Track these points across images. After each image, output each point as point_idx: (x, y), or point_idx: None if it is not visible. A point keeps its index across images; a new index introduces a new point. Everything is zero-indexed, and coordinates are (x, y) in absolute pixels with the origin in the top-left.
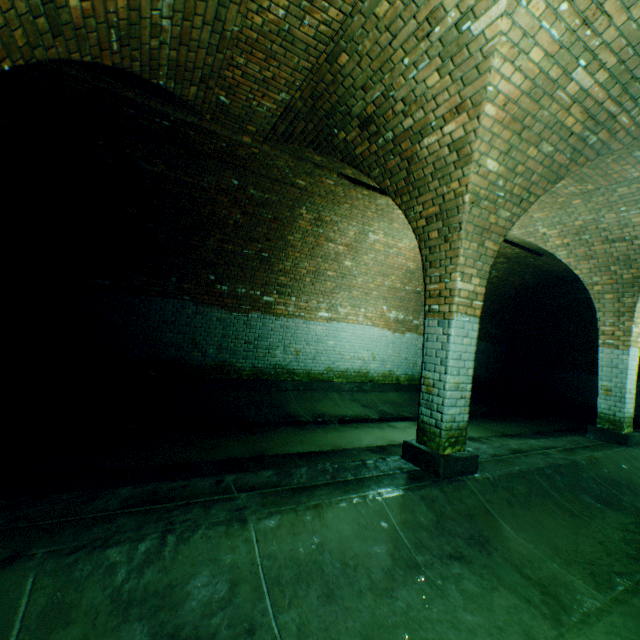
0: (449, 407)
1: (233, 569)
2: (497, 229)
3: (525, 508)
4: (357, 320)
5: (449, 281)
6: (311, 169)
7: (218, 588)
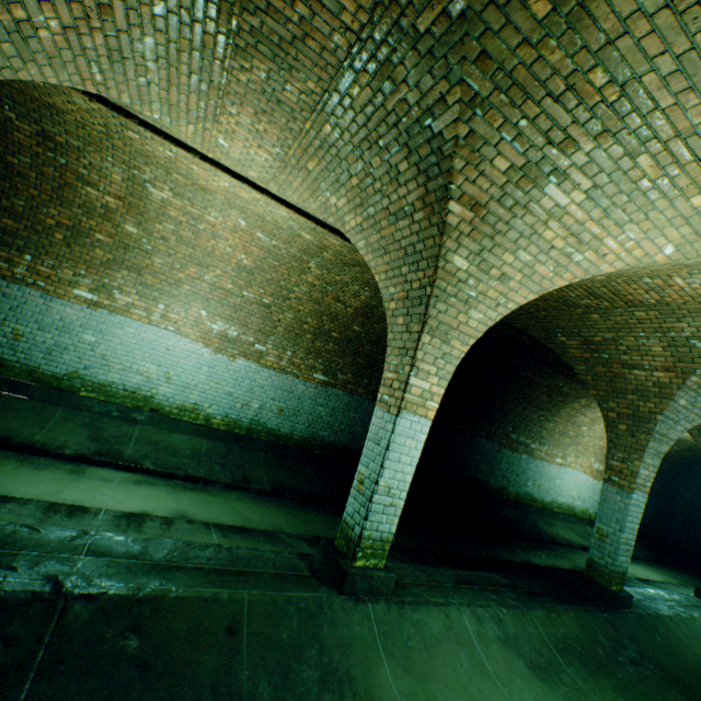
0: None
1: None
2: None
3: None
4: (575, 467)
5: None
6: None
7: None
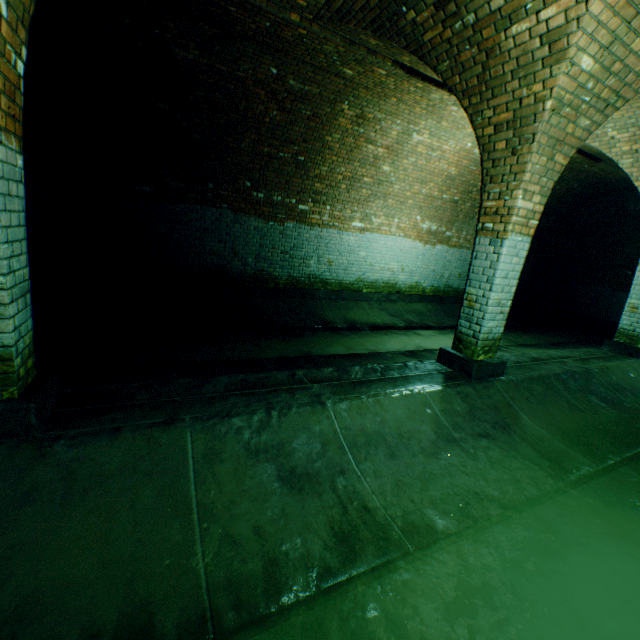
0: (488, 321)
1: (322, 435)
2: (571, 140)
3: (541, 404)
4: (390, 231)
5: (509, 199)
6: (363, 56)
7: (314, 446)
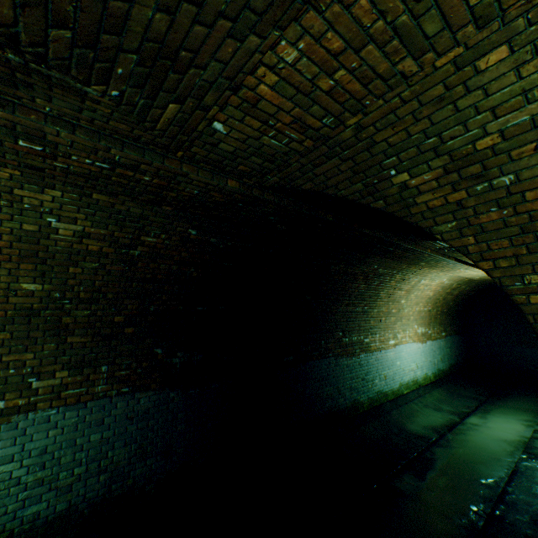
0: None
1: None
2: None
3: None
4: (405, 340)
5: None
6: (445, 259)
7: None
